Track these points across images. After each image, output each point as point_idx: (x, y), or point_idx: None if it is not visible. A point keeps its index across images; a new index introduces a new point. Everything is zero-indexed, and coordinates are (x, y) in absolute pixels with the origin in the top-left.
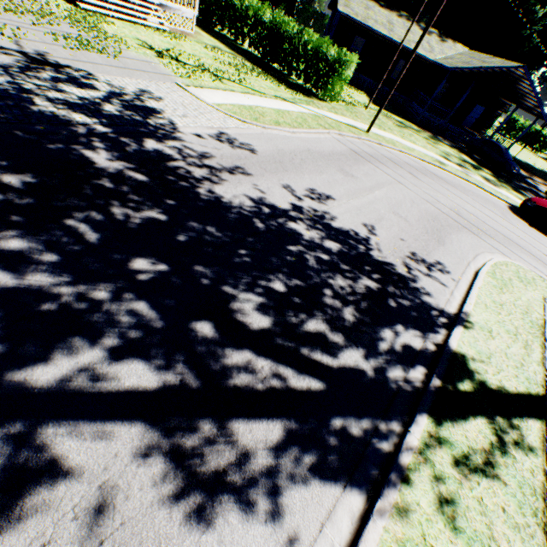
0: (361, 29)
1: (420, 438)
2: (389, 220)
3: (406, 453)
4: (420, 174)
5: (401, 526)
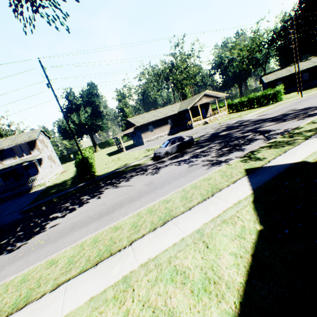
0: (277, 80)
1: None
2: None
3: None
4: None
5: None
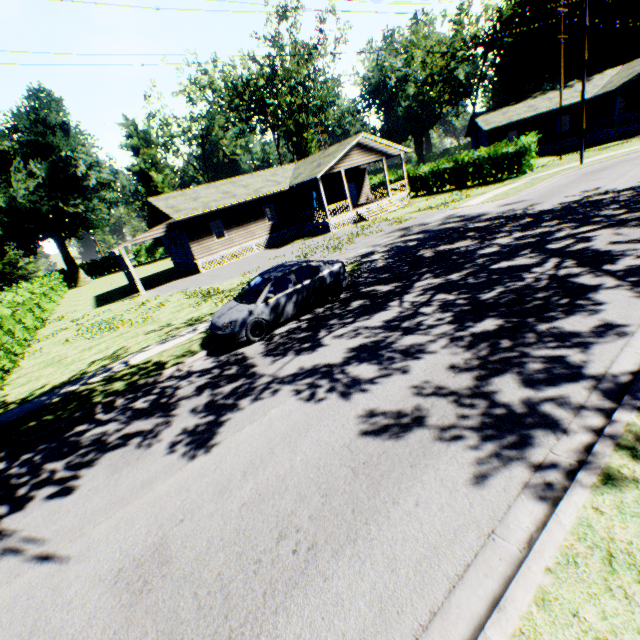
0: (508, 127)
1: None
2: None
3: None
4: None
5: None
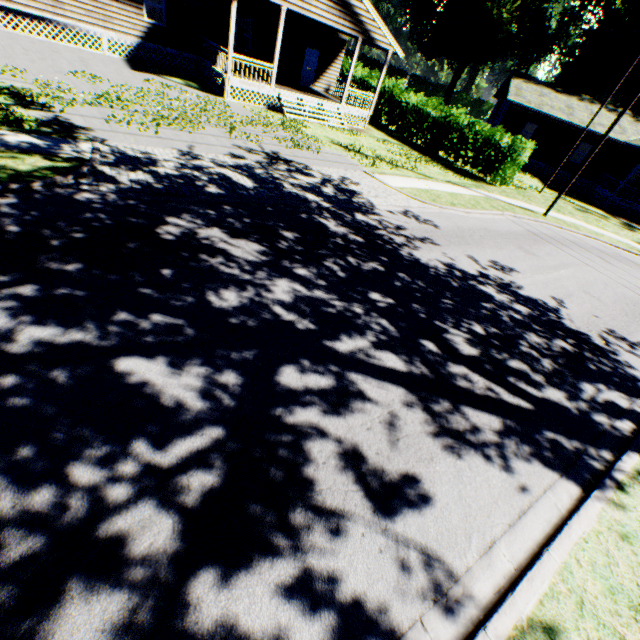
0: (533, 115)
1: (632, 467)
2: (579, 297)
3: (618, 472)
4: (612, 260)
5: (618, 514)
